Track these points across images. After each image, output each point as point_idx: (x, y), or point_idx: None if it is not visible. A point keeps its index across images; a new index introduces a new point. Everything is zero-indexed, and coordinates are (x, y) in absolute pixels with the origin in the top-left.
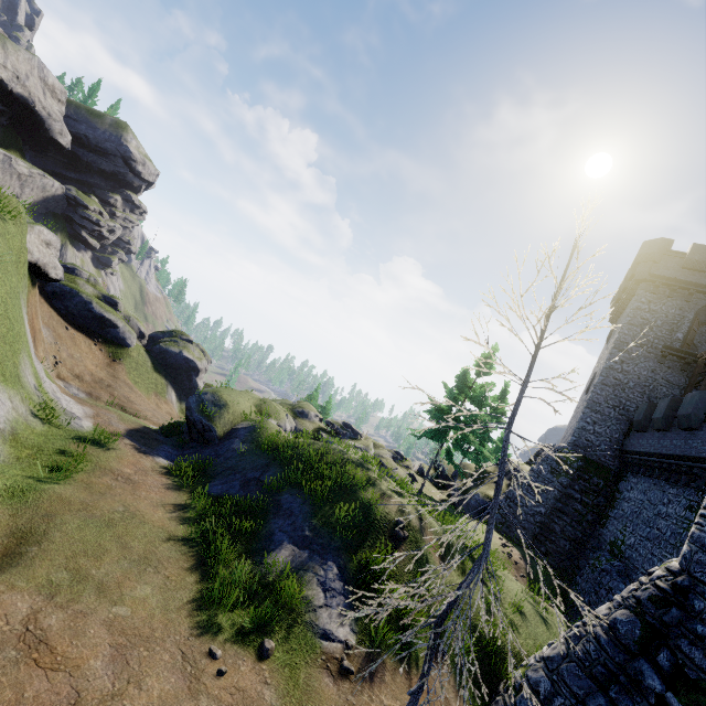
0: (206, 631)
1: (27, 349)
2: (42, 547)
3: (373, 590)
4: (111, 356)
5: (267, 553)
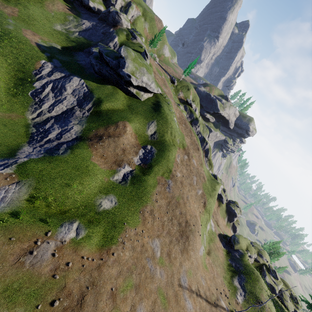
0: (223, 281)
1: None
2: (211, 254)
3: (248, 303)
4: (218, 205)
5: (234, 280)
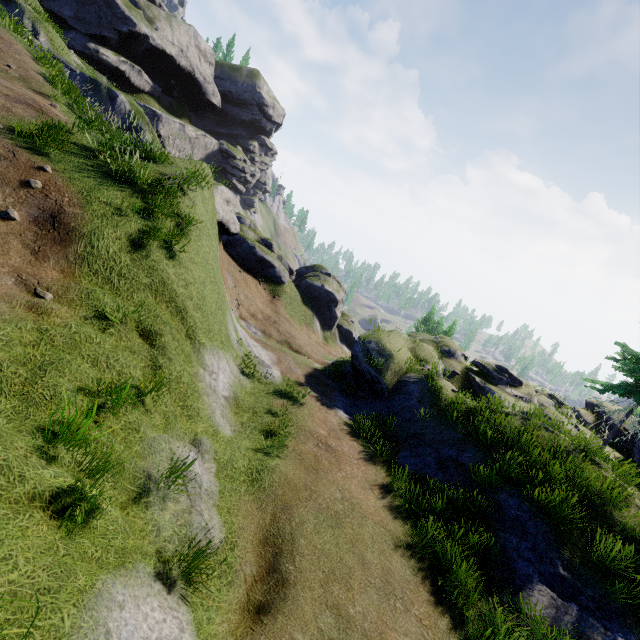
0: None
1: (228, 306)
2: (296, 565)
3: None
4: (272, 294)
5: (514, 590)
